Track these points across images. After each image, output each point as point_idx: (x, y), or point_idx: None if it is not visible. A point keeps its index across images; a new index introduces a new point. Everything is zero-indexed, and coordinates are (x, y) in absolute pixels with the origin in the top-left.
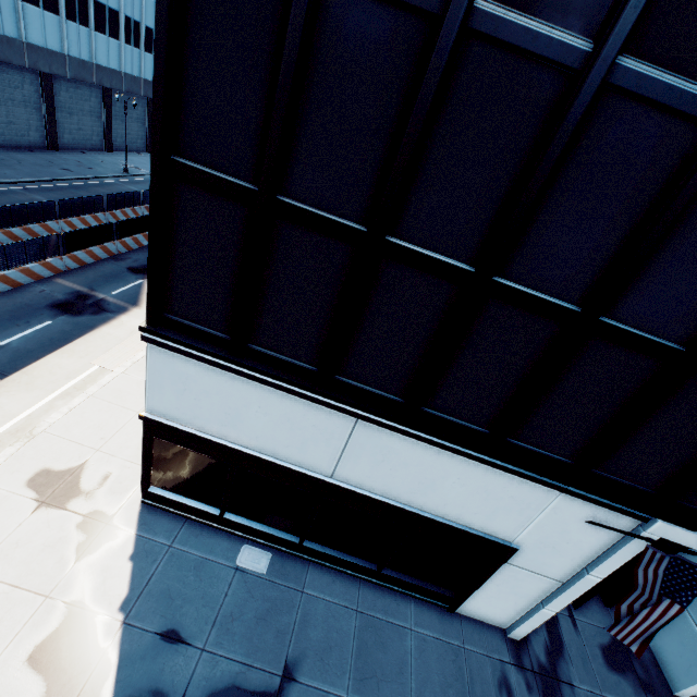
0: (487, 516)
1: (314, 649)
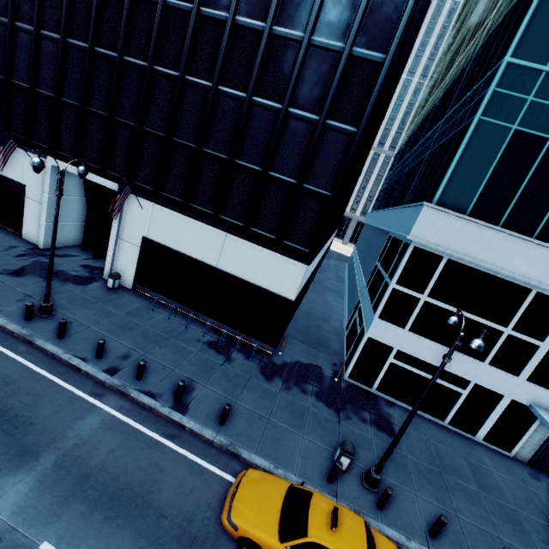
0: (13, 170)
1: None
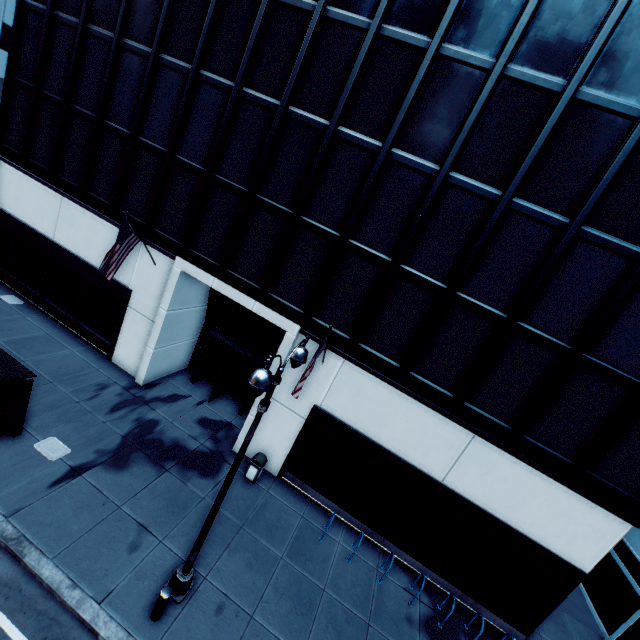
0: None
1: (2, 326)
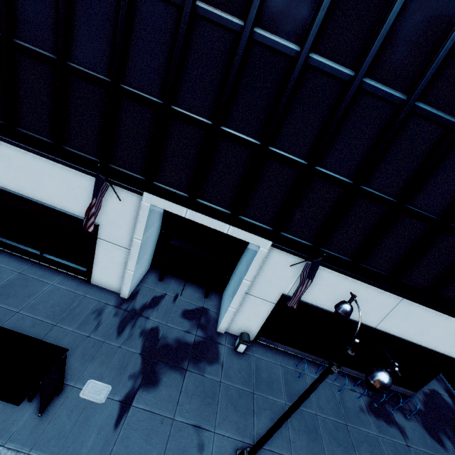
0: (75, 203)
1: None
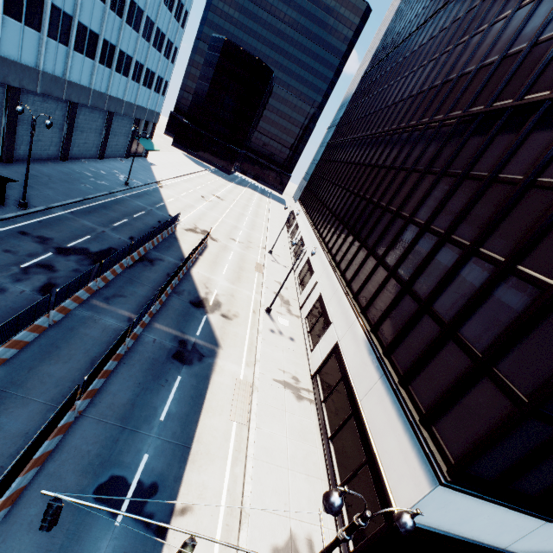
0: None
1: None
